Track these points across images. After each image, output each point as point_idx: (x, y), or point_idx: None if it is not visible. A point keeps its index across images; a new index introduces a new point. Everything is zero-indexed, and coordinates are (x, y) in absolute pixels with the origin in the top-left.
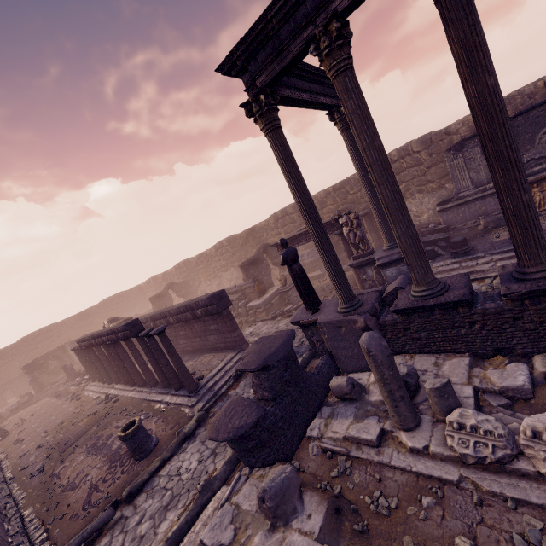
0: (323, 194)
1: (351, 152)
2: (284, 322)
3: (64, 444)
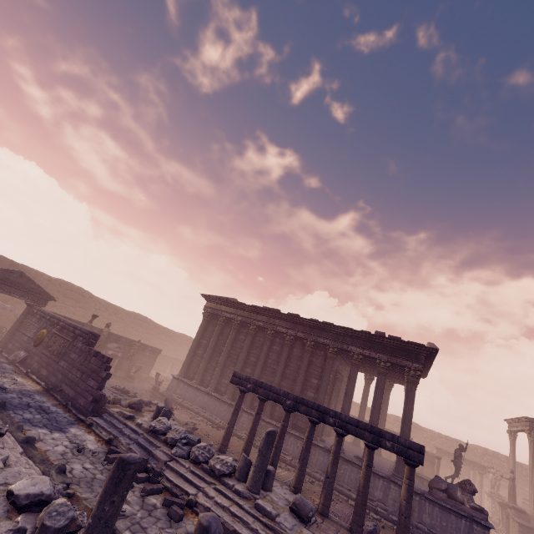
0: (437, 434)
1: (512, 450)
2: None
3: None
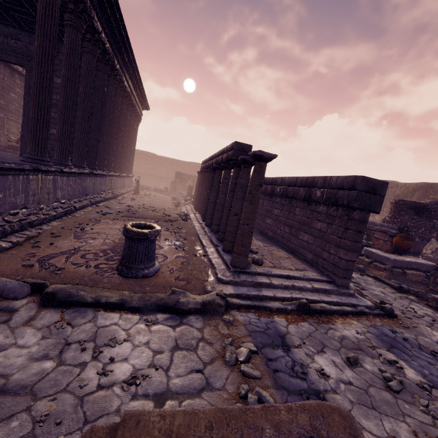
0: None
1: None
2: (425, 309)
3: (131, 213)
